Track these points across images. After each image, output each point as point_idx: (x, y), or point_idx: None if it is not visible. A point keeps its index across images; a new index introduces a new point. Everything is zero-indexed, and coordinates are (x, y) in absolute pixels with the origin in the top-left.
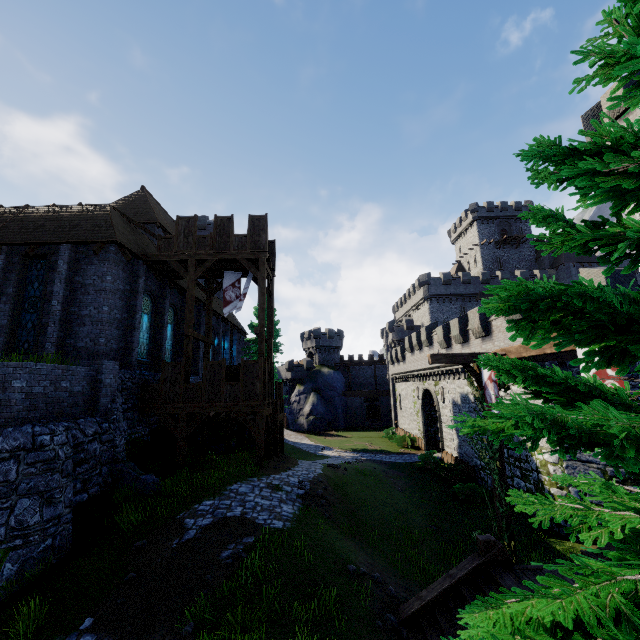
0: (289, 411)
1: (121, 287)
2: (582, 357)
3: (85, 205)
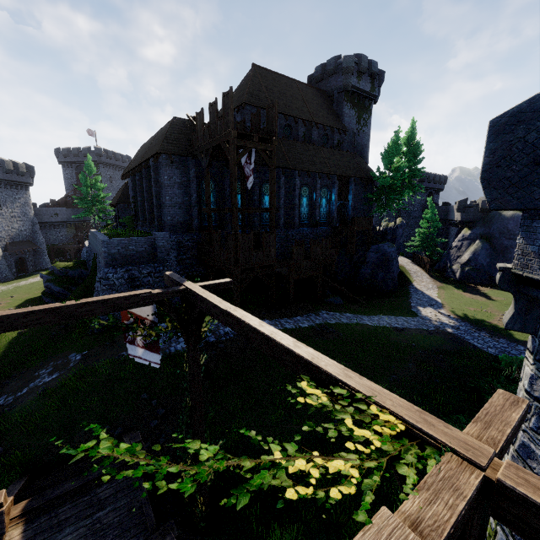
0: (446, 256)
1: (178, 180)
2: None
3: (169, 121)
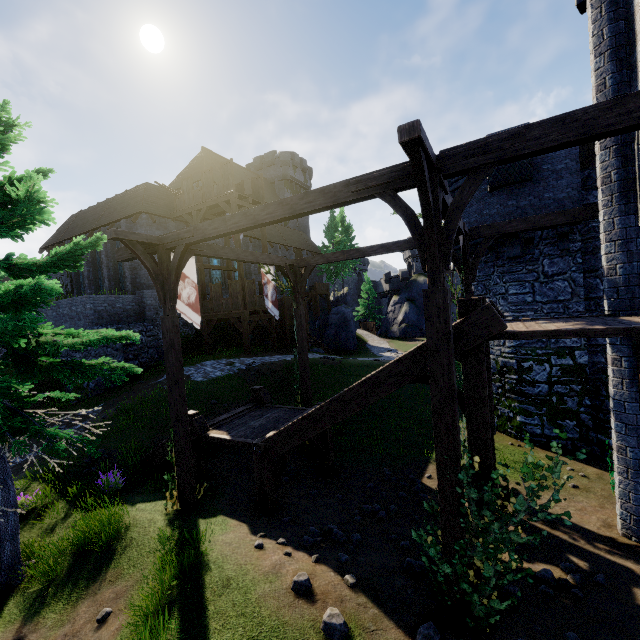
0: (385, 320)
1: None
2: (193, 266)
3: (136, 187)
